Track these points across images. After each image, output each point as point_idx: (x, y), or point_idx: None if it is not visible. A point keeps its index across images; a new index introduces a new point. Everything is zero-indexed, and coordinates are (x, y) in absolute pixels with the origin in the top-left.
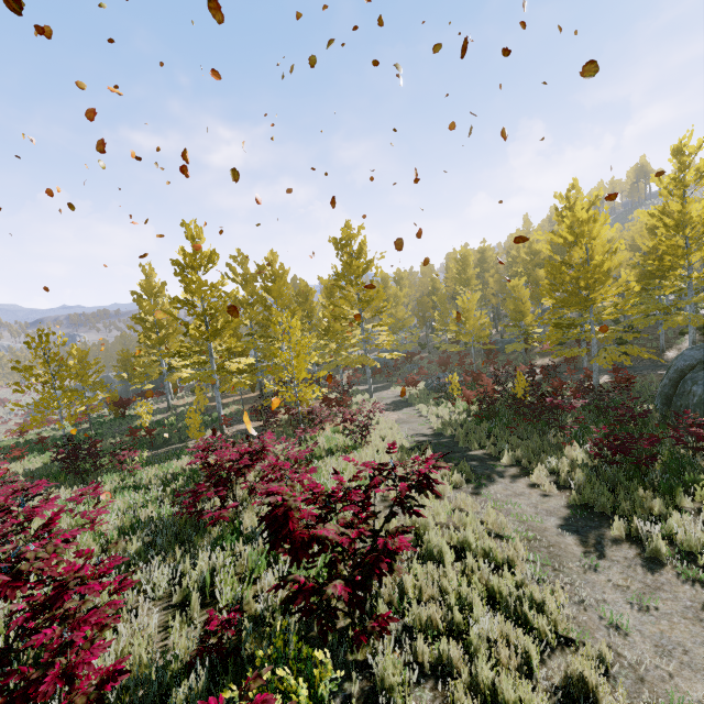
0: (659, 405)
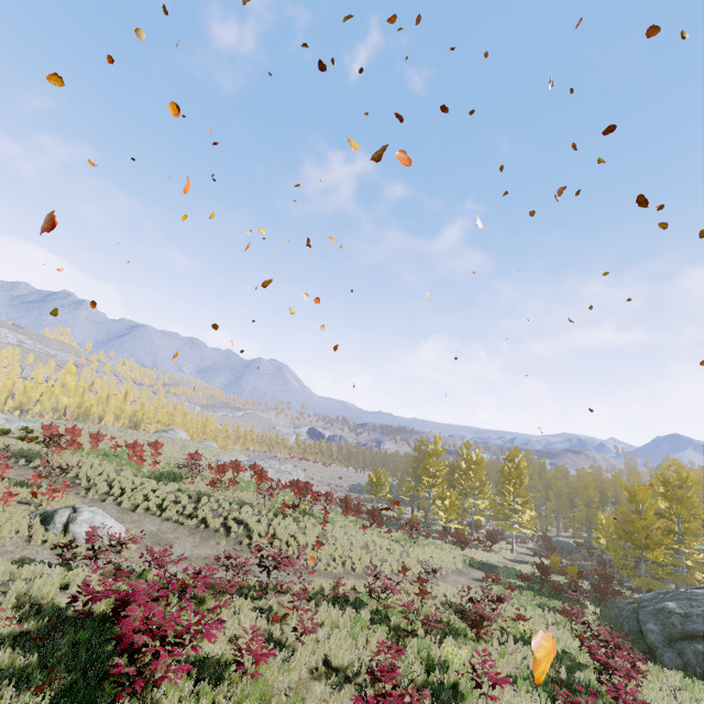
0: None
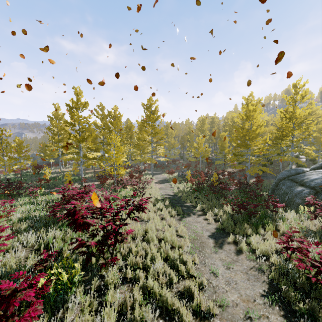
0: (270, 193)
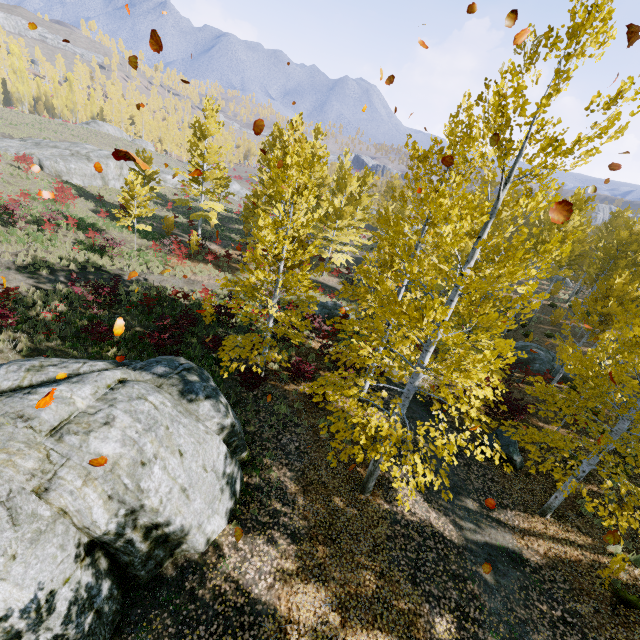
0: None
